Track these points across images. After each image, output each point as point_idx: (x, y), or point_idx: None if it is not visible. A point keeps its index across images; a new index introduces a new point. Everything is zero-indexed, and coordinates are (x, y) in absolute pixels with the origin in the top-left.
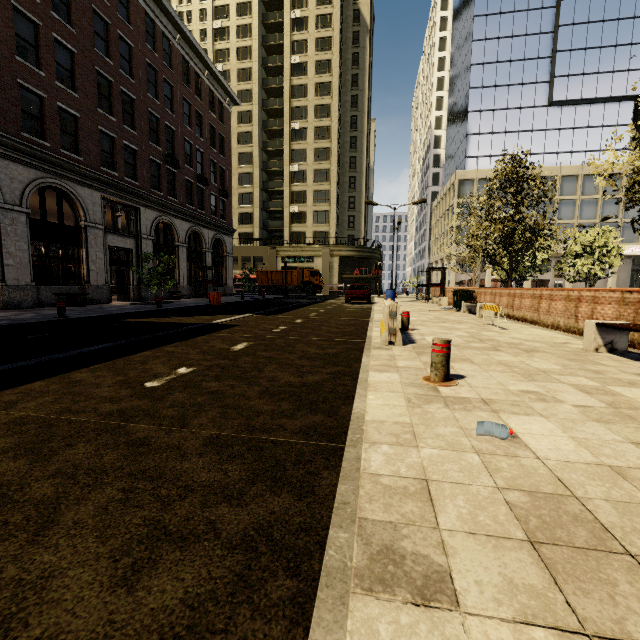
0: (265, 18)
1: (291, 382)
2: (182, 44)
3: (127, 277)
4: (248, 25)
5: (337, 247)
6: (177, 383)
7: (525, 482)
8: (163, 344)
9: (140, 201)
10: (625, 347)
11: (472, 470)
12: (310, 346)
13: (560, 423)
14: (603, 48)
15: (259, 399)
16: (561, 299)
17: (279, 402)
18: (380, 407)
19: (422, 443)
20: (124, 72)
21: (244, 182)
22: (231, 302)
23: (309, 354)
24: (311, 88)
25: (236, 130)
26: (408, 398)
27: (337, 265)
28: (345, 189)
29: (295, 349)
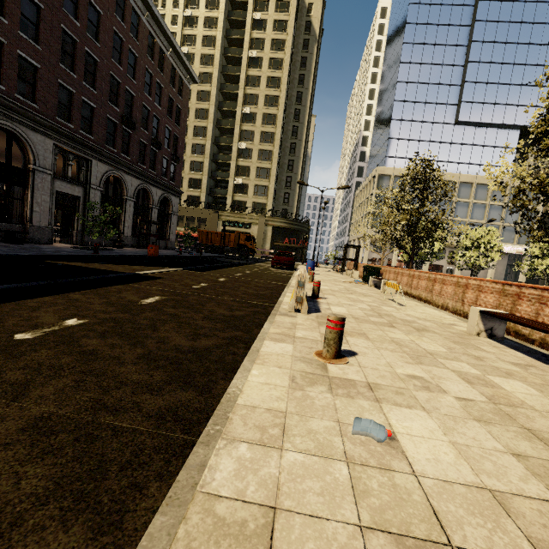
0: (230, 15)
1: (180, 346)
2: (150, 21)
3: (72, 222)
4: (215, 18)
5: (272, 218)
6: (53, 337)
7: (395, 517)
8: (72, 290)
9: (93, 154)
10: (502, 334)
11: (335, 492)
12: (220, 306)
13: (441, 421)
14: (500, 85)
15: (133, 365)
16: (451, 284)
17: (153, 370)
18: (259, 386)
19: (288, 443)
20: (90, 35)
21: (197, 152)
22: (169, 255)
23: (215, 315)
24: (264, 80)
25: (194, 106)
26: (293, 376)
27: (270, 233)
28: (284, 169)
29: (204, 308)
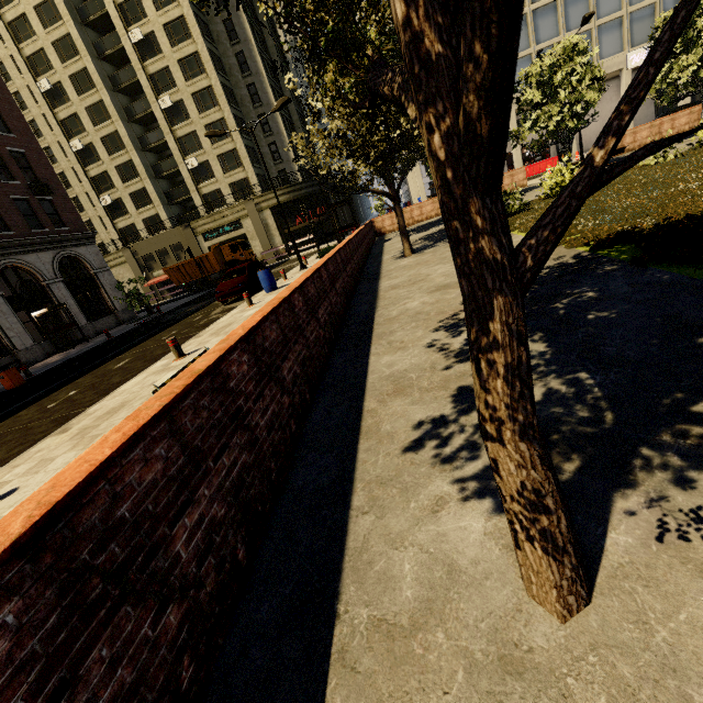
0: None
1: None
2: None
3: None
4: None
5: (262, 196)
6: None
7: None
8: None
9: None
10: None
11: None
12: None
13: None
14: None
15: None
16: None
17: None
18: None
19: None
20: None
21: (114, 148)
22: (73, 358)
23: None
24: None
25: (65, 74)
26: None
27: (272, 220)
28: (248, 107)
29: None
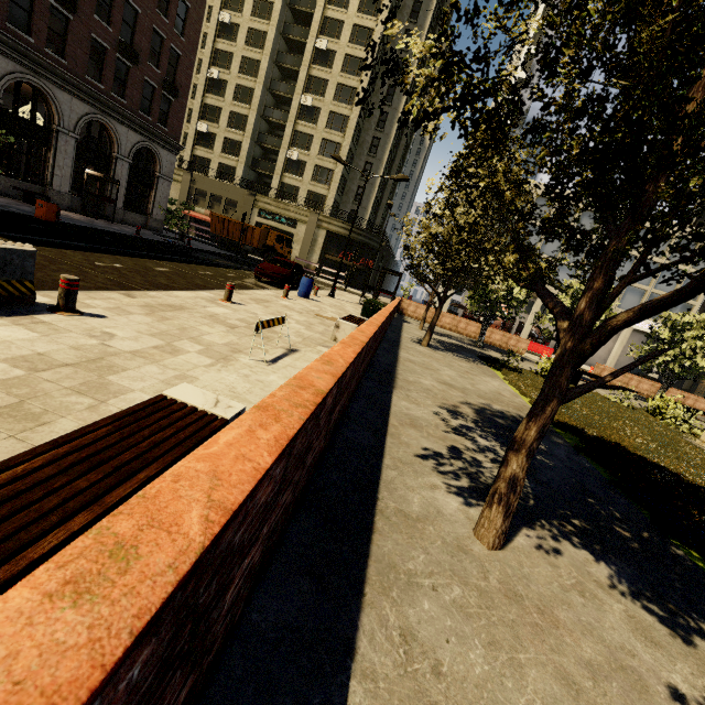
0: None
1: None
2: None
3: None
4: None
5: (328, 218)
6: None
7: None
8: None
9: None
10: None
11: None
12: None
13: None
14: None
15: None
16: None
17: None
18: None
19: None
20: None
21: (241, 98)
22: (101, 229)
23: None
24: None
25: (247, 23)
26: None
27: (322, 240)
28: (364, 151)
29: None
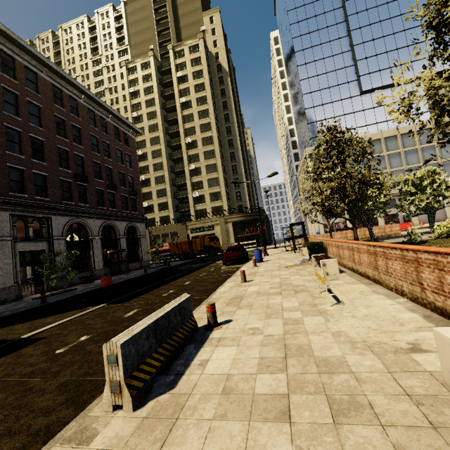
0: (161, 80)
1: None
2: (87, 101)
3: (41, 273)
4: (151, 86)
5: (229, 216)
6: None
7: None
8: None
9: (51, 212)
10: None
11: None
12: None
13: None
14: (388, 52)
15: None
16: (396, 259)
17: None
18: None
19: None
20: (34, 124)
21: (159, 182)
22: (130, 279)
23: None
24: (196, 115)
25: (150, 150)
26: None
27: (231, 229)
28: (230, 174)
29: None
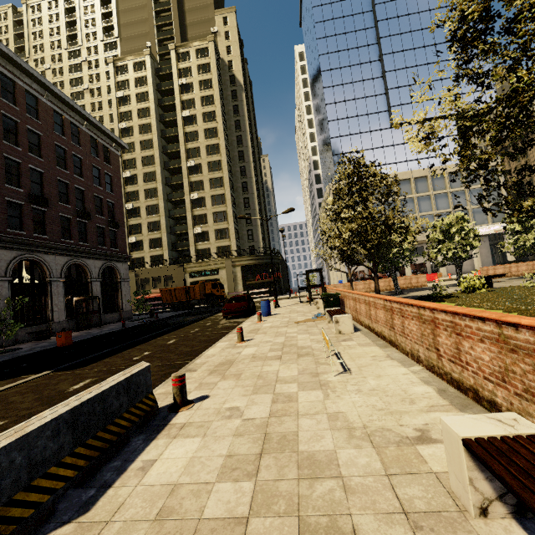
0: (159, 86)
1: None
2: (52, 100)
3: None
4: (145, 92)
5: (238, 258)
6: None
7: None
8: None
9: None
10: None
11: None
12: None
13: None
14: (421, 84)
15: None
16: (413, 318)
17: None
18: None
19: None
20: None
21: (152, 212)
22: (100, 335)
23: None
24: (201, 133)
25: (141, 171)
26: None
27: (240, 274)
28: (241, 208)
29: None
